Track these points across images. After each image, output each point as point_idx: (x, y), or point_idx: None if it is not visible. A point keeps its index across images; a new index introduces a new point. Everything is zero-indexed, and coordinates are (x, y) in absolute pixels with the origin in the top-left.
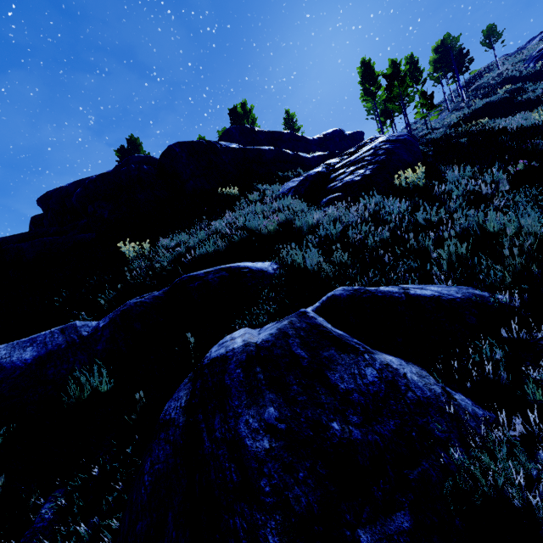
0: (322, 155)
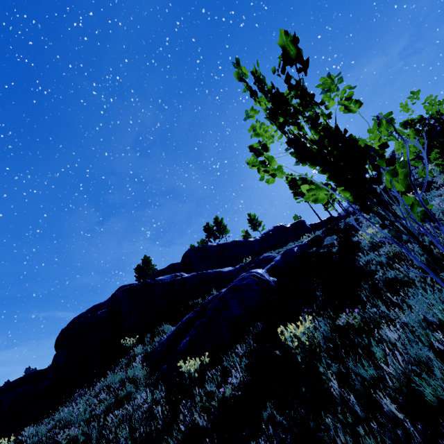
0: (244, 266)
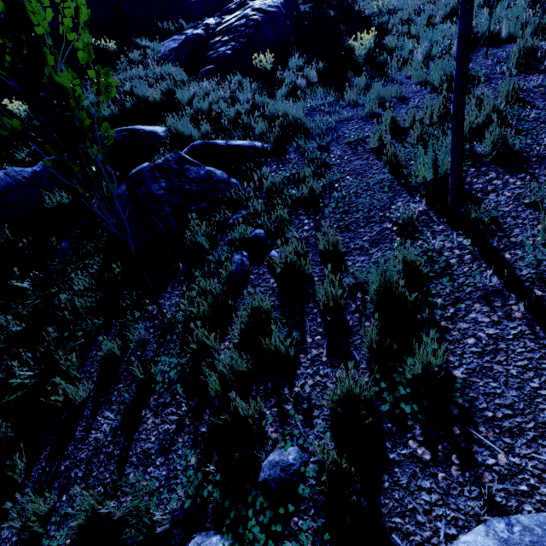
0: (207, 0)
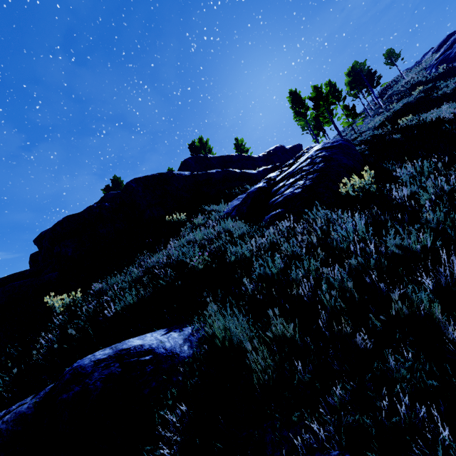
0: (267, 169)
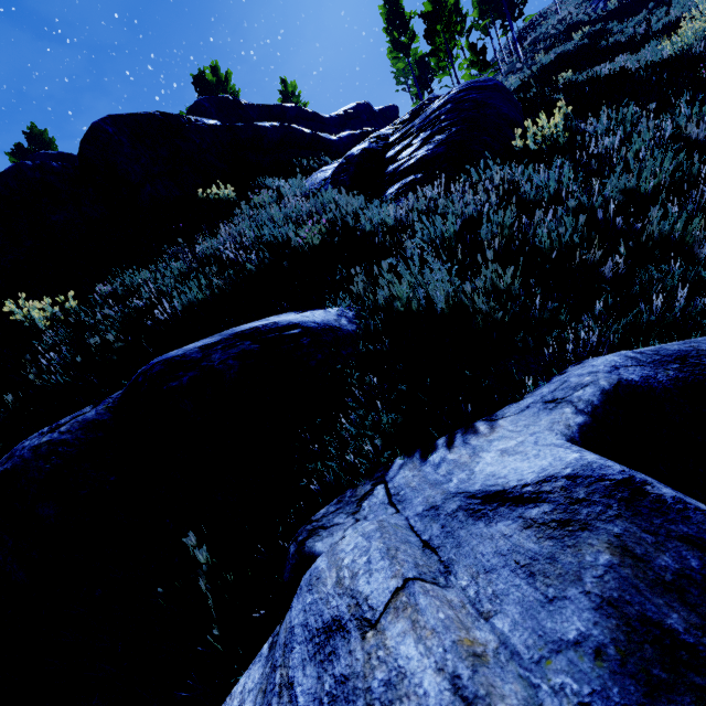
0: (353, 136)
